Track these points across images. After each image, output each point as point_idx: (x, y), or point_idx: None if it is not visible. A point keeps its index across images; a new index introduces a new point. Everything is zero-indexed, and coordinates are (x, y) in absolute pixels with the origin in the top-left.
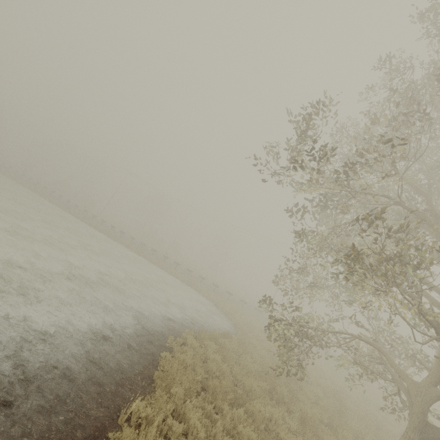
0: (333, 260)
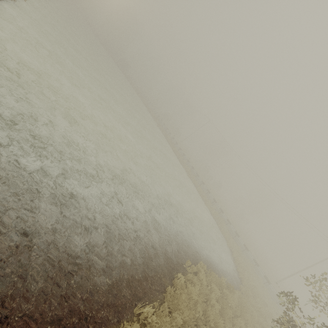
0: None
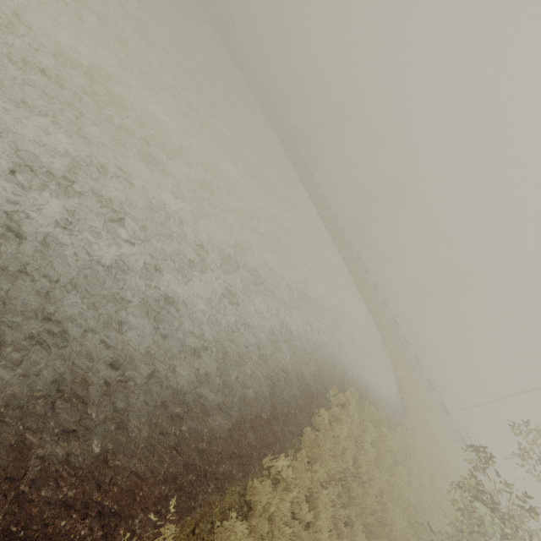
0: None
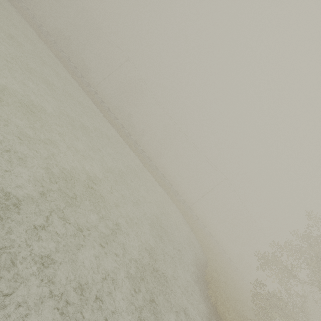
0: (317, 286)
